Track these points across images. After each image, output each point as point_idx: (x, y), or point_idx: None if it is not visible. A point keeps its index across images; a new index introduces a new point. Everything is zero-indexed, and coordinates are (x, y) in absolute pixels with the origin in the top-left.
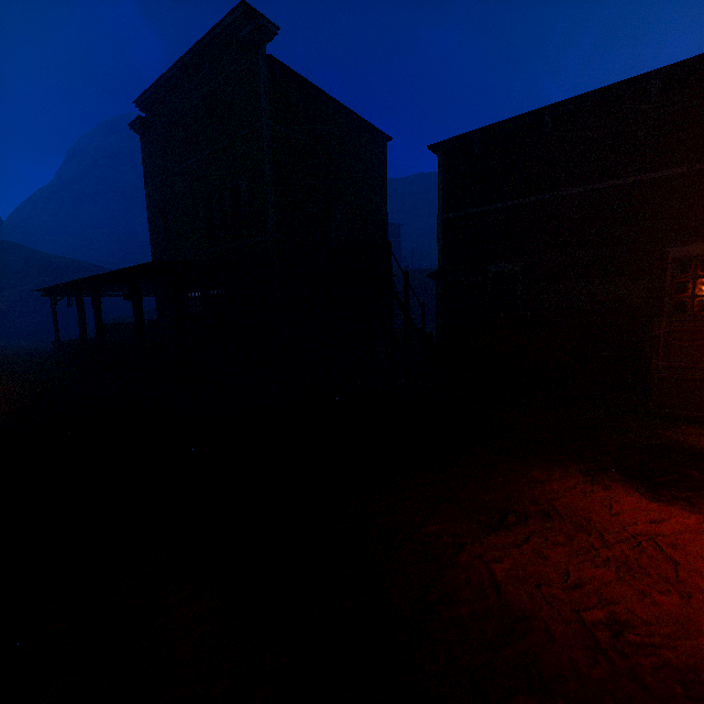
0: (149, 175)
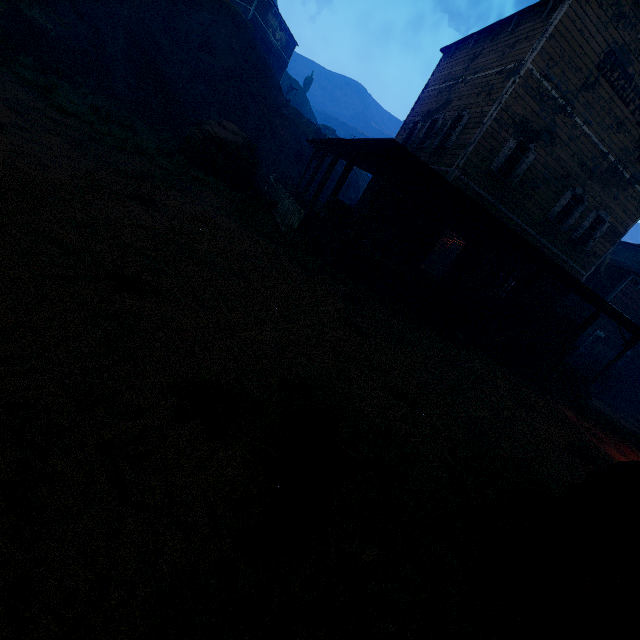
0: (545, 59)
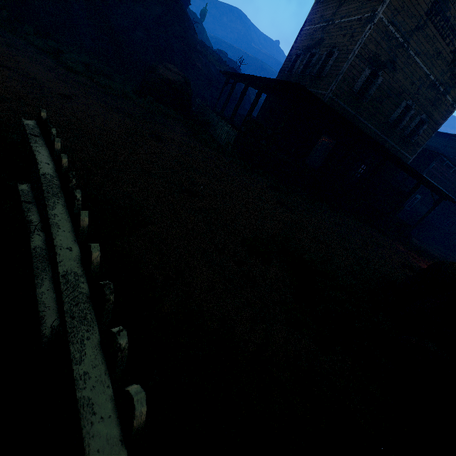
0: (392, 9)
